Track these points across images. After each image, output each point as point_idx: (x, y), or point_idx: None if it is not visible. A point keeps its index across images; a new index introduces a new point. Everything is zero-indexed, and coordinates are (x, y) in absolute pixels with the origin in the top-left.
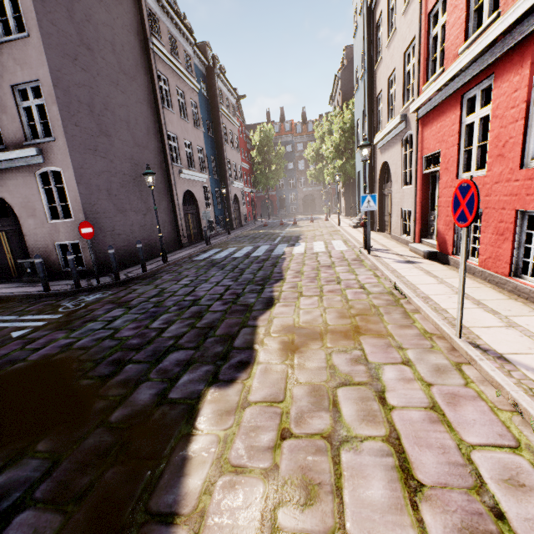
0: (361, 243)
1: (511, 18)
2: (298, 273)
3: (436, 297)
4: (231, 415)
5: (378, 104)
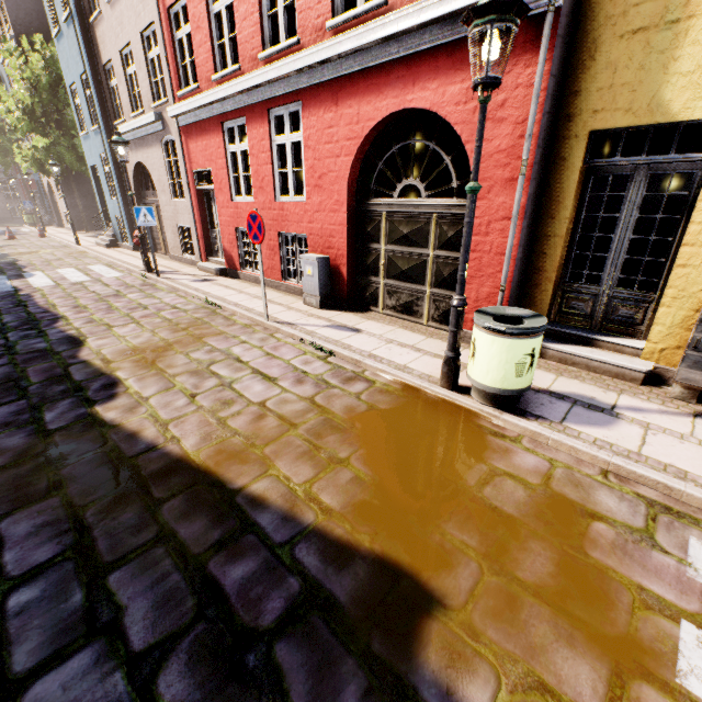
0: (138, 266)
1: (252, 83)
2: (78, 308)
3: (243, 302)
4: (141, 407)
5: (109, 77)
